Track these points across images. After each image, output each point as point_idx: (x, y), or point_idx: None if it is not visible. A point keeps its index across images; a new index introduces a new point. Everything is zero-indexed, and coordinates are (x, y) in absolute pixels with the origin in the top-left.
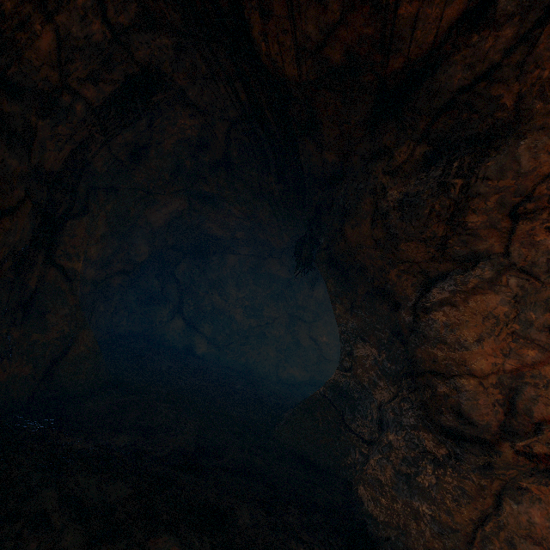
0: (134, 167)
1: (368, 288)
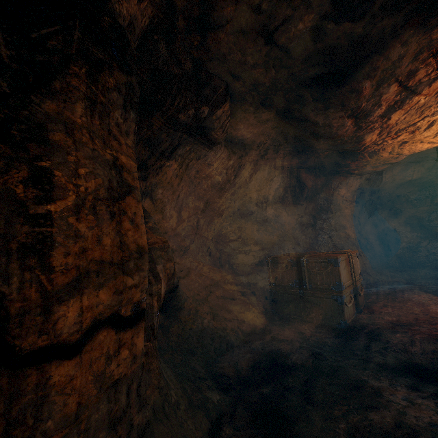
0: None
1: (405, 217)
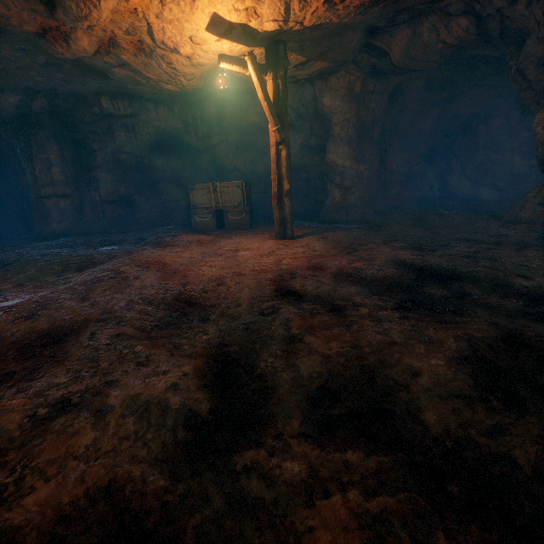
0: (402, 116)
1: None
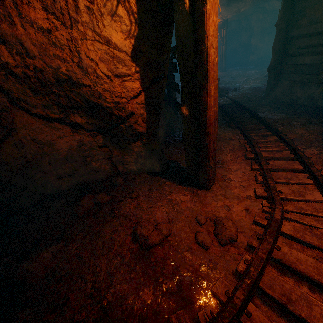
0: None
1: None
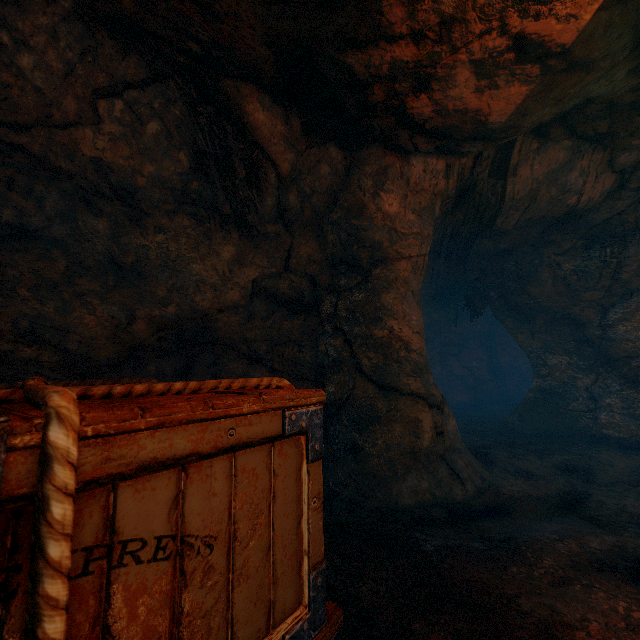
0: None
1: (546, 319)
